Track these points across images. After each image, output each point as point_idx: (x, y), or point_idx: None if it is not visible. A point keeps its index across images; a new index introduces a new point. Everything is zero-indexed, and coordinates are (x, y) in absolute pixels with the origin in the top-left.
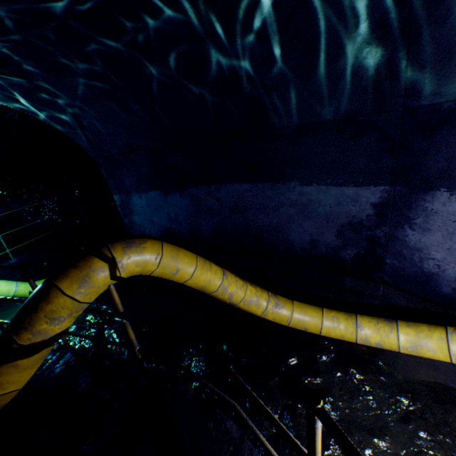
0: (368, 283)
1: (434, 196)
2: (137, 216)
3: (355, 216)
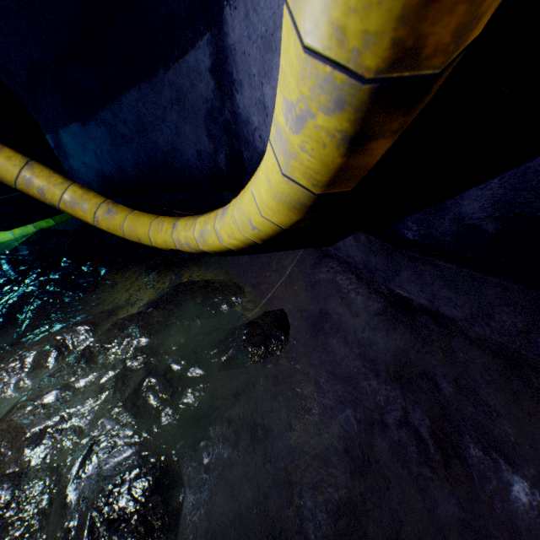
0: (238, 194)
1: (227, 20)
2: (73, 160)
3: (207, 97)
